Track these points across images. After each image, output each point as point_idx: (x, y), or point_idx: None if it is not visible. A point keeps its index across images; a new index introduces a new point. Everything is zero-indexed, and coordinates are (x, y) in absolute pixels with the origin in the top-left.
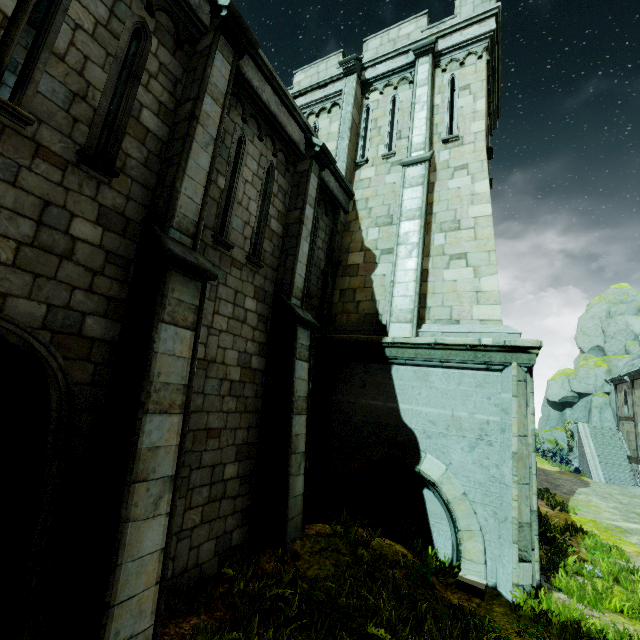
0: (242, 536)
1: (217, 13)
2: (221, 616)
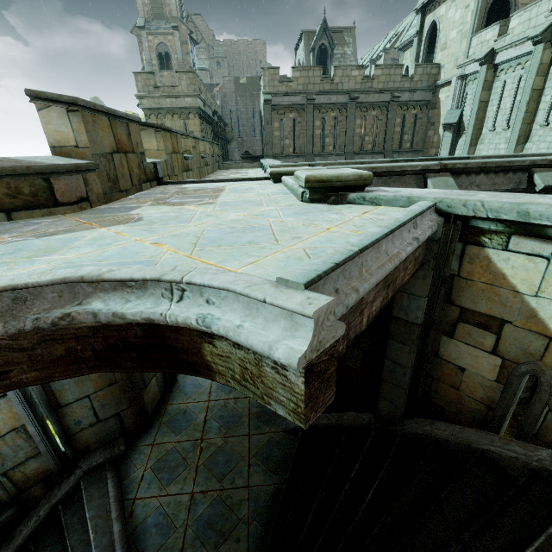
0: (525, 395)
1: (532, 185)
2: (512, 421)
